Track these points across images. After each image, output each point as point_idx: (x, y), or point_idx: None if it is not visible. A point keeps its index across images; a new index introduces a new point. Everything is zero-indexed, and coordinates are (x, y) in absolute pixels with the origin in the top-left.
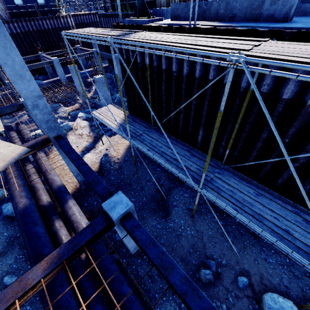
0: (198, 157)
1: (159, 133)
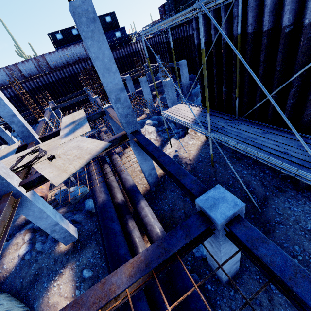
0: None
1: (247, 124)
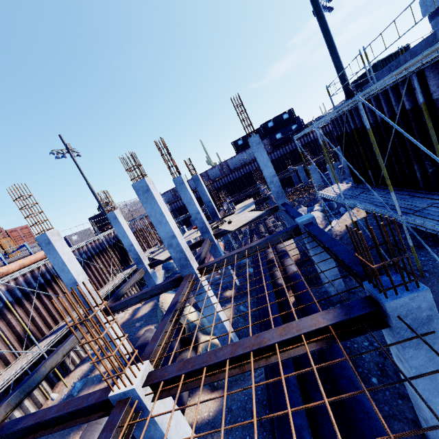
0: (419, 196)
1: (379, 190)
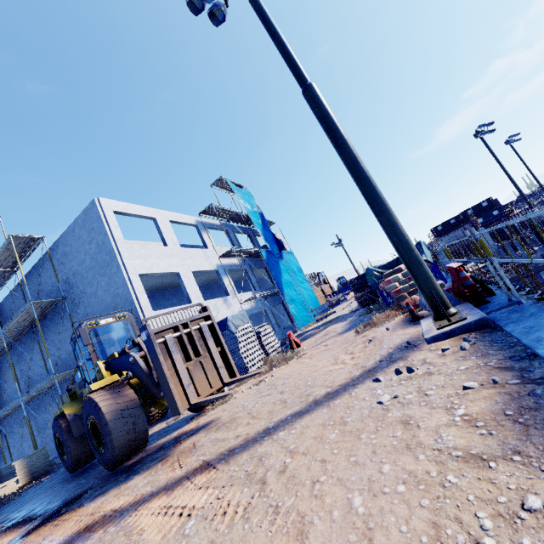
0: None
1: None
